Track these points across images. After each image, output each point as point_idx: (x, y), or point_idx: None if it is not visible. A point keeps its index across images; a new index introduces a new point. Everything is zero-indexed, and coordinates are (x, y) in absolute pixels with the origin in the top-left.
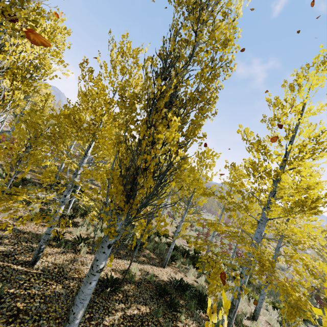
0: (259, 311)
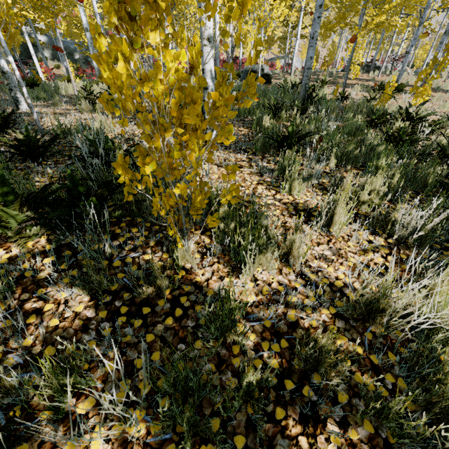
0: None
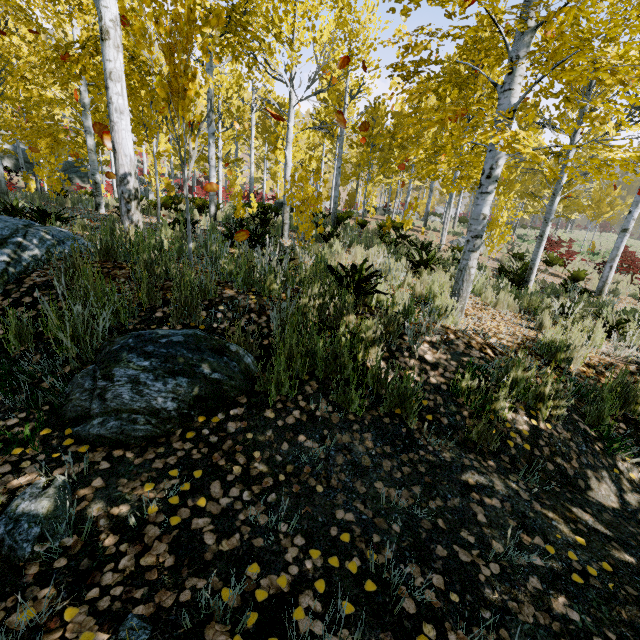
0: (460, 284)
